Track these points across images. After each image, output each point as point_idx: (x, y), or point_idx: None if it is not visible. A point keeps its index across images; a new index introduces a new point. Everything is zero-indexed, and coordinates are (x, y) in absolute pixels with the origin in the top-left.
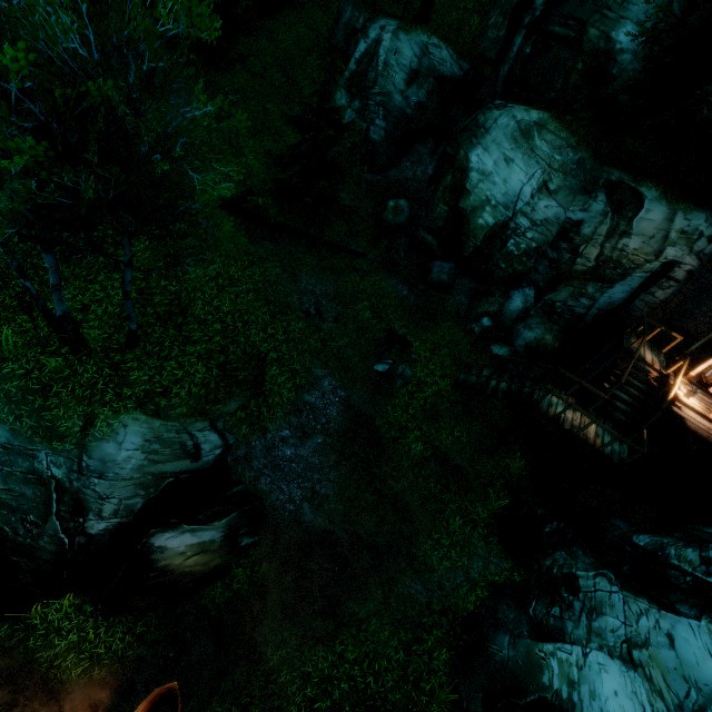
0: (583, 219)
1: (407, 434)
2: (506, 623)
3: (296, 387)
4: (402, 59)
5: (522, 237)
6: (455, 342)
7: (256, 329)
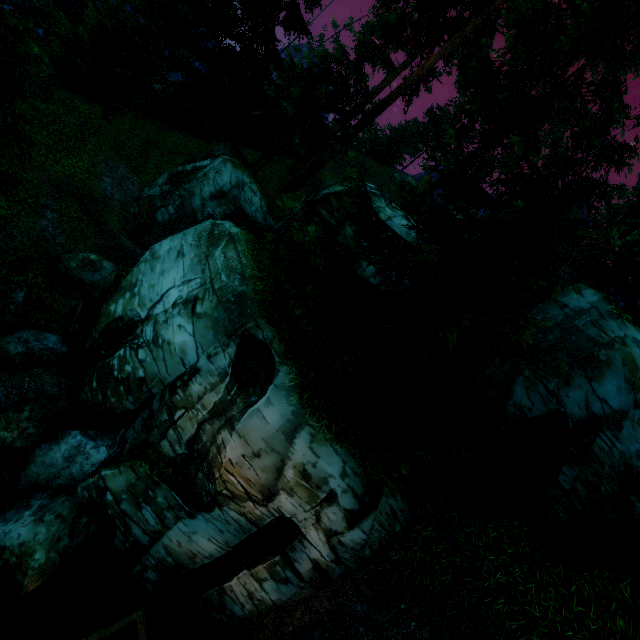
0: (200, 367)
1: None
2: None
3: None
4: (219, 179)
5: (134, 352)
6: None
7: None
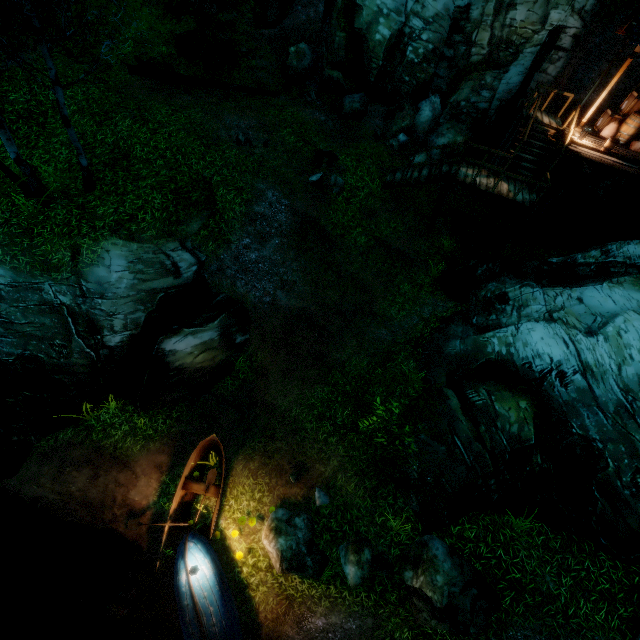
0: (470, 2)
1: (351, 231)
2: (456, 334)
3: (245, 202)
4: None
5: (418, 41)
6: (377, 154)
7: (195, 159)
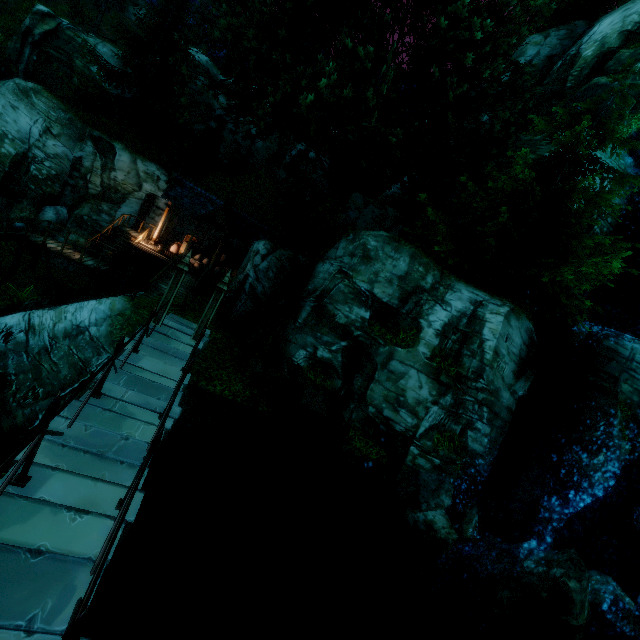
0: (82, 156)
1: None
2: None
3: None
4: None
5: (41, 165)
6: None
7: None
